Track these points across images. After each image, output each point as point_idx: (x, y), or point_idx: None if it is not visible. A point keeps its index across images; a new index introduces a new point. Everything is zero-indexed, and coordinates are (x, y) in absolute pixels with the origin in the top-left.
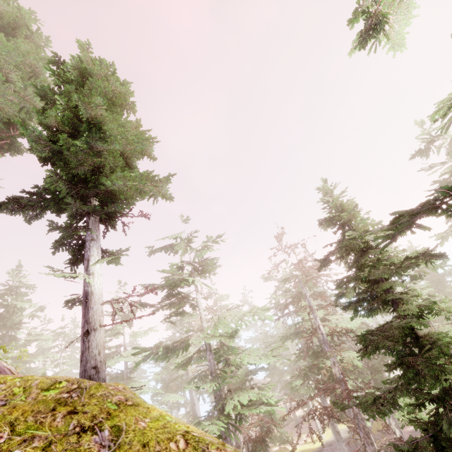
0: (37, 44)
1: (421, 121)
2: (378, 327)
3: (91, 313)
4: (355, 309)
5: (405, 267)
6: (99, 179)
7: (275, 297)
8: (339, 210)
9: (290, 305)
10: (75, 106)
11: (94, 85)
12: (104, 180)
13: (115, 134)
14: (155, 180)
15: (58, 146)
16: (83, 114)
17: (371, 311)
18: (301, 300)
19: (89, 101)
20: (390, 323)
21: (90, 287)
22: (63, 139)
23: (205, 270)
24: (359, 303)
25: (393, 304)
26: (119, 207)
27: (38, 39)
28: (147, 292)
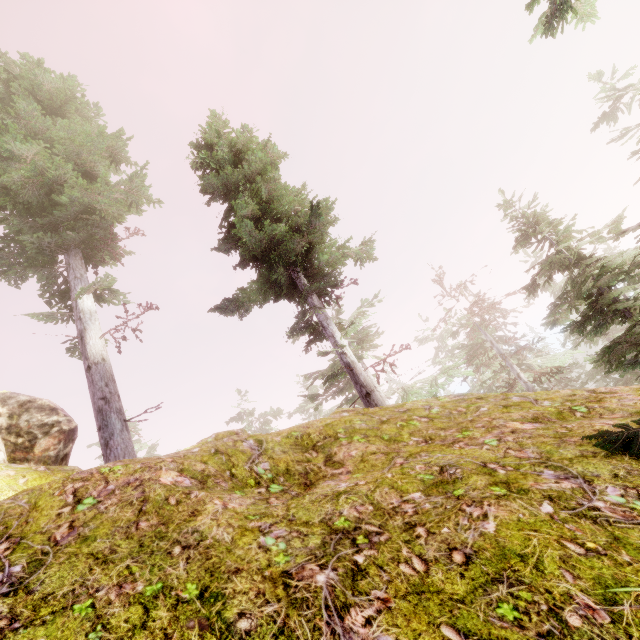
0: (87, 117)
1: (597, 74)
2: (617, 338)
3: (362, 379)
4: (580, 331)
5: (633, 267)
6: (309, 256)
7: (440, 361)
8: (532, 223)
9: (473, 360)
10: (234, 187)
11: (251, 158)
12: (321, 255)
13: (293, 206)
14: (366, 242)
15: (261, 234)
16: (263, 193)
17: (599, 327)
18: (486, 351)
19: (267, 178)
20: (629, 332)
21: (348, 357)
22: (266, 226)
23: (366, 342)
24: (583, 323)
25: (622, 314)
26: (339, 279)
27: (86, 110)
28: (401, 350)
